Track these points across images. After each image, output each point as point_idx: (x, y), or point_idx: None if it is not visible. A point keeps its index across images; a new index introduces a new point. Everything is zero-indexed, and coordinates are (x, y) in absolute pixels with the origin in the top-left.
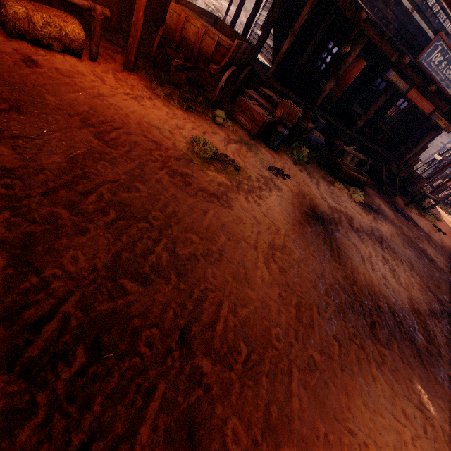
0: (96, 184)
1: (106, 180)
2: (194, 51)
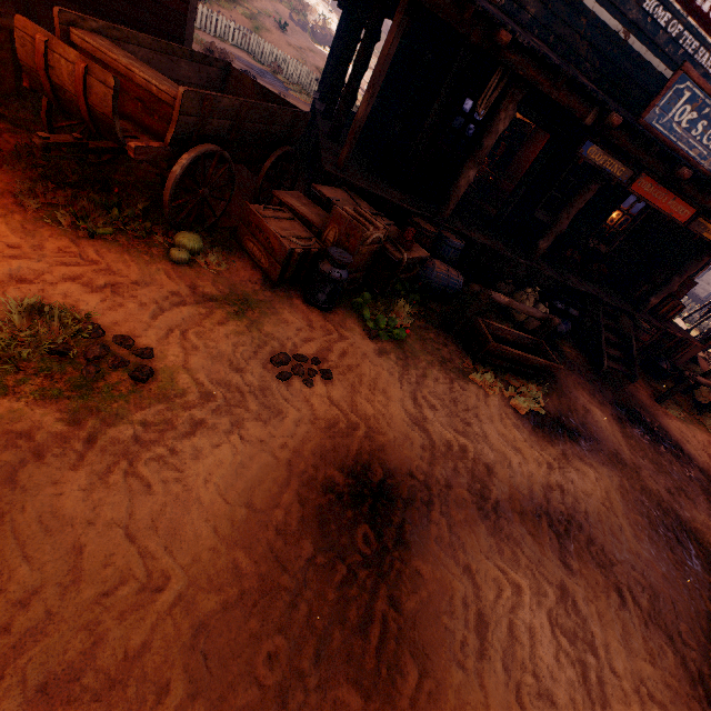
0: None
1: None
2: (82, 112)
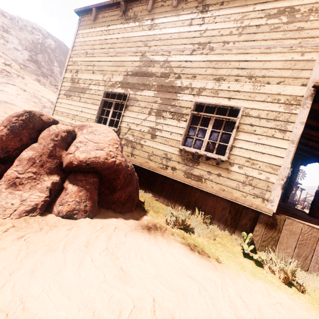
0: None
1: None
2: None
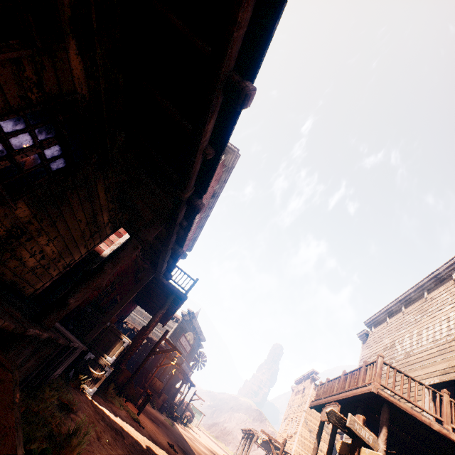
0: (180, 437)
1: (179, 436)
2: (157, 388)
